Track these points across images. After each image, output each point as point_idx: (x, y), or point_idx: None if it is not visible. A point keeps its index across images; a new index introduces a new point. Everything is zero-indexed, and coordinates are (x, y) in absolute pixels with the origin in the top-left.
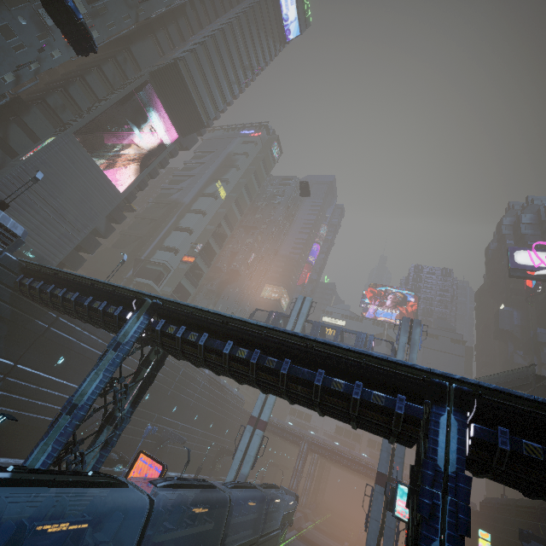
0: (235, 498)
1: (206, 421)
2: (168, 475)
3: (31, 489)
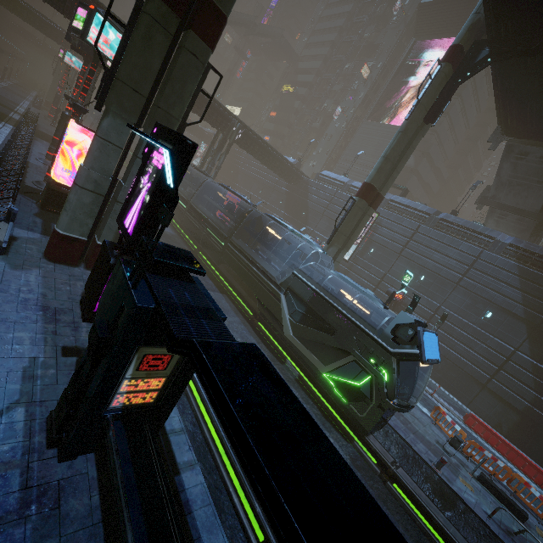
0: (239, 211)
1: (541, 344)
2: None
3: None
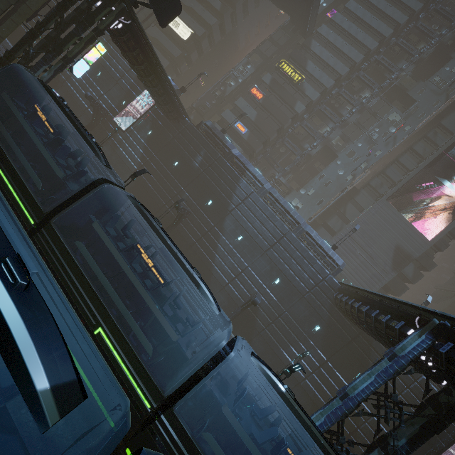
0: None
1: None
2: None
3: (299, 430)
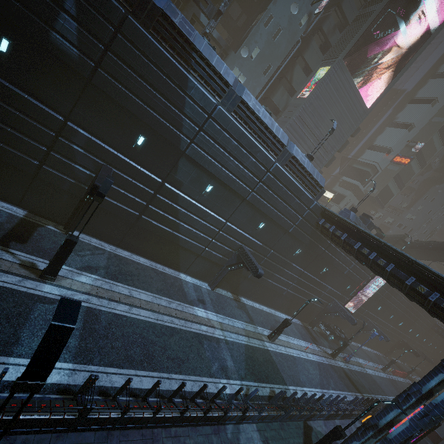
0: None
1: (397, 321)
2: (362, 348)
3: None
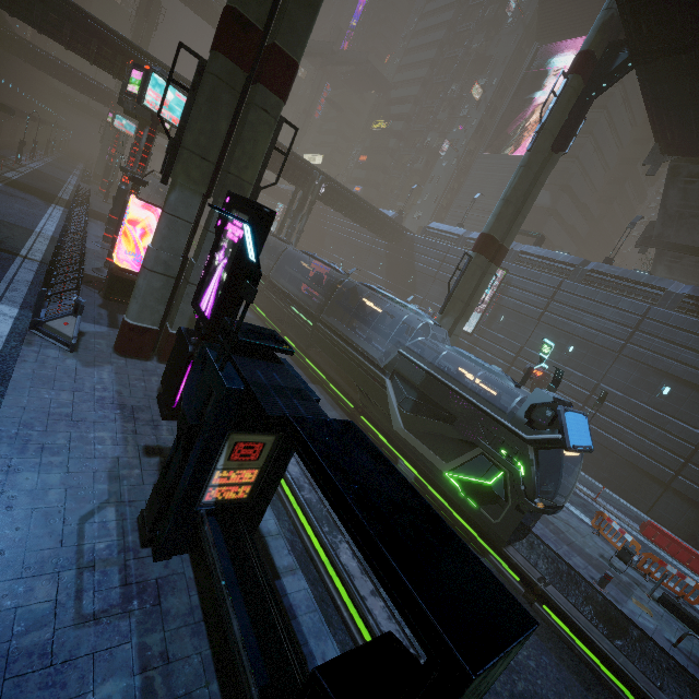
0: (328, 282)
1: None
2: (566, 465)
3: None
